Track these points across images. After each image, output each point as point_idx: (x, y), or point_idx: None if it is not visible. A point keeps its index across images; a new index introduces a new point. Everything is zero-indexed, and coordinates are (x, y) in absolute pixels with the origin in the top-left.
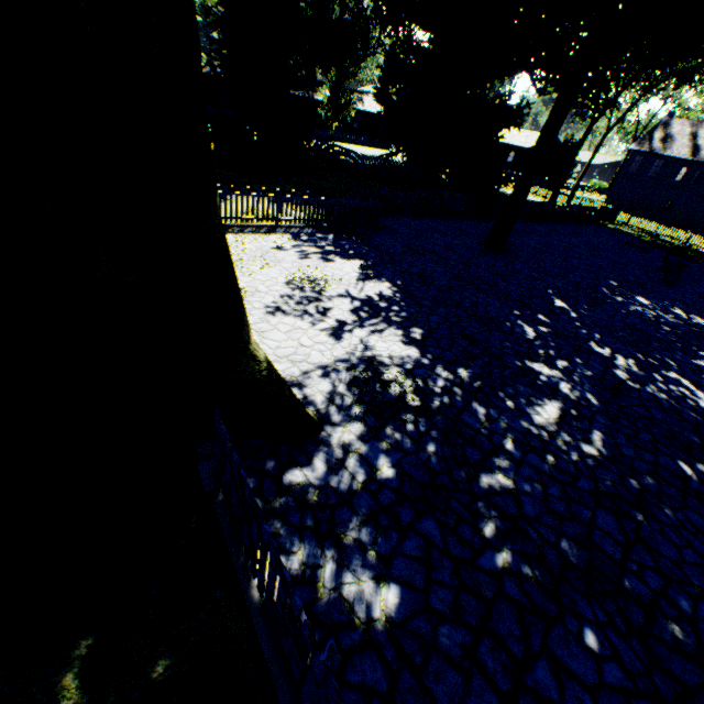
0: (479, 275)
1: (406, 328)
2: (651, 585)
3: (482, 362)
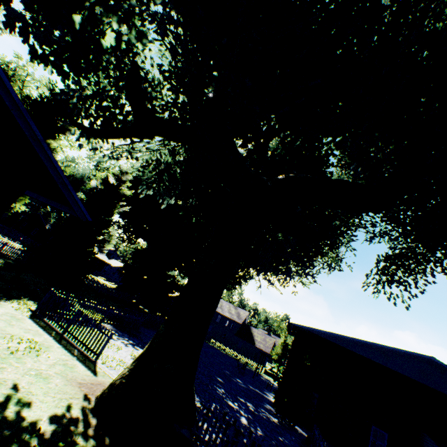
0: None
1: None
2: None
3: (217, 401)
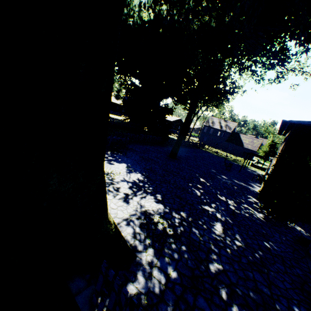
0: (172, 169)
1: (154, 194)
2: (284, 304)
3: (188, 208)
